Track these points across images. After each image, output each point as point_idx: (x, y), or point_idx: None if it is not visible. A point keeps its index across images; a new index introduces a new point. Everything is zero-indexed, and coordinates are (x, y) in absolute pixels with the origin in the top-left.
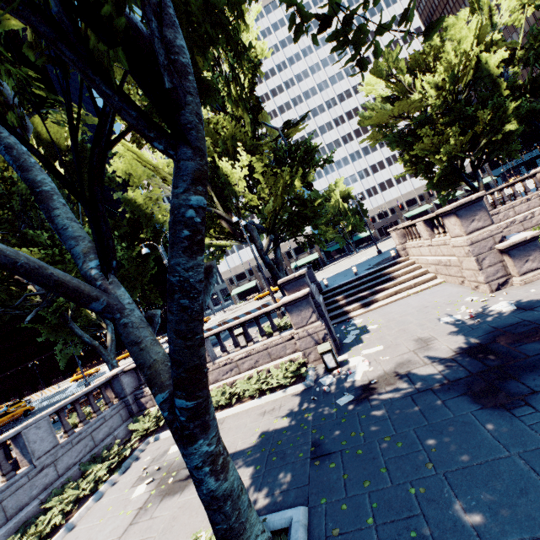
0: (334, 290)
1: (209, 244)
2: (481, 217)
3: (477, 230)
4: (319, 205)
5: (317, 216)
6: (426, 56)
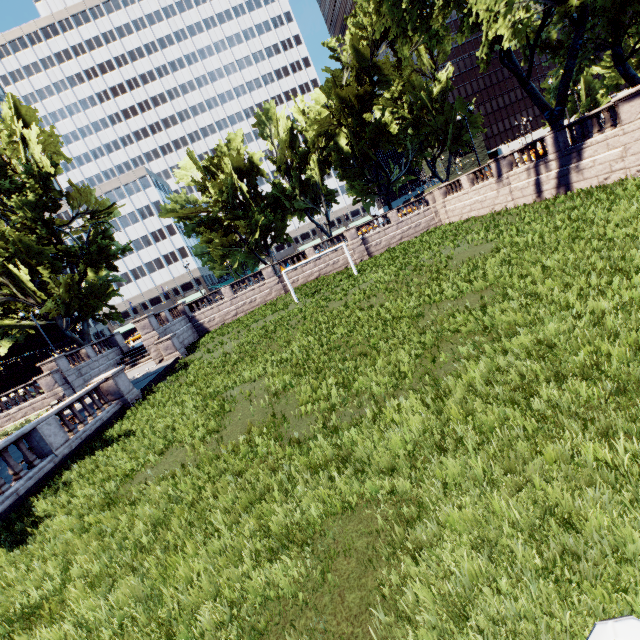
0: (132, 351)
1: (13, 325)
2: (149, 327)
3: (148, 334)
4: (114, 290)
5: (101, 304)
6: (218, 160)
